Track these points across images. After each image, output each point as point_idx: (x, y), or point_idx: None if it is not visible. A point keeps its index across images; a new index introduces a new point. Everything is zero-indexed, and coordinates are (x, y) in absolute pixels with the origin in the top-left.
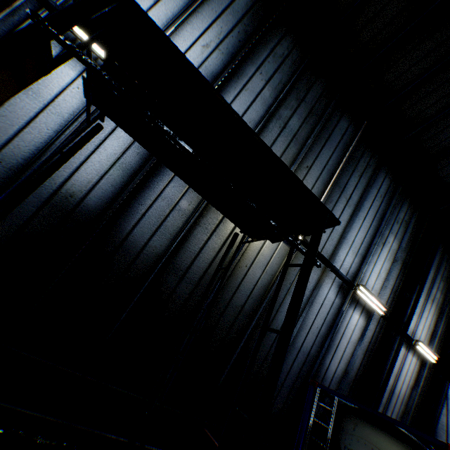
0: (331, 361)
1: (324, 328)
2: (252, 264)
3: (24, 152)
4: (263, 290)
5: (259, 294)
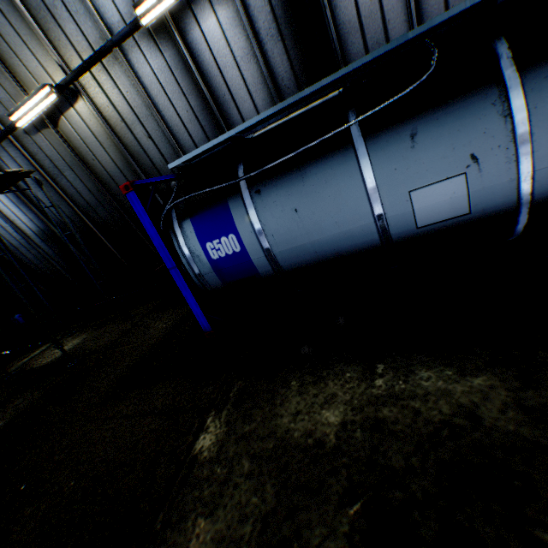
0: (241, 114)
1: (194, 102)
2: (93, 153)
3: (20, 236)
4: (120, 156)
5: (123, 162)
